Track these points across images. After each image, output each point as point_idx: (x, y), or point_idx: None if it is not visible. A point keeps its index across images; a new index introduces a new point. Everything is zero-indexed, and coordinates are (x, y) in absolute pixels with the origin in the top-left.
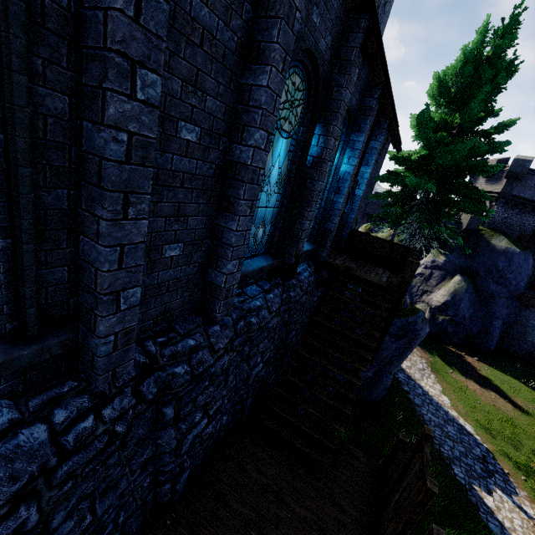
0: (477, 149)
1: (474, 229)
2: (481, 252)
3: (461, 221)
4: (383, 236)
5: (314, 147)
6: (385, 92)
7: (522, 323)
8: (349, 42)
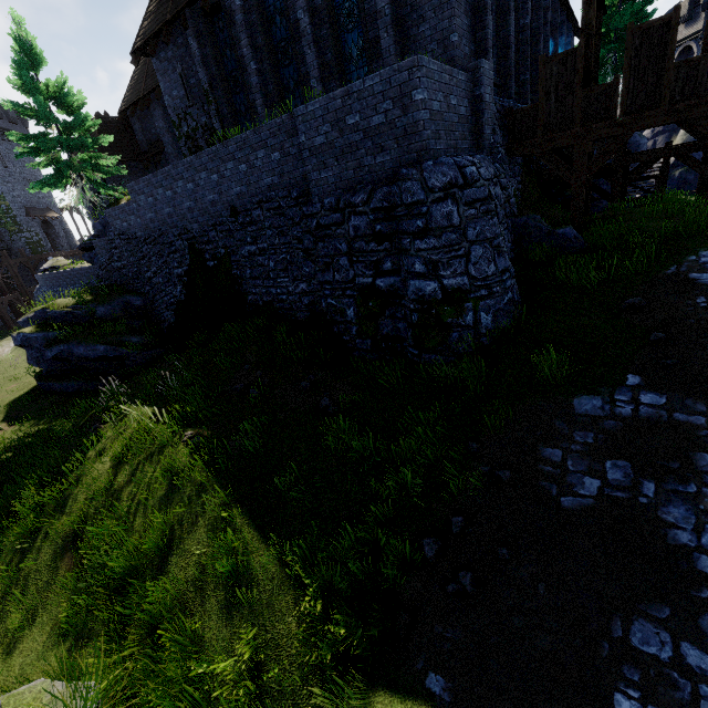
0: (635, 8)
1: None
2: None
3: None
4: None
5: (550, 49)
6: (569, 10)
7: None
8: (553, 2)
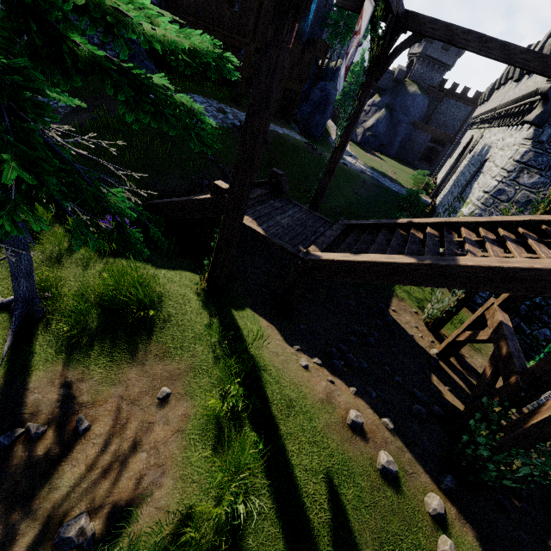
0: None
1: (400, 79)
2: (400, 94)
3: (395, 73)
4: (333, 63)
5: None
6: None
7: (413, 140)
8: None
